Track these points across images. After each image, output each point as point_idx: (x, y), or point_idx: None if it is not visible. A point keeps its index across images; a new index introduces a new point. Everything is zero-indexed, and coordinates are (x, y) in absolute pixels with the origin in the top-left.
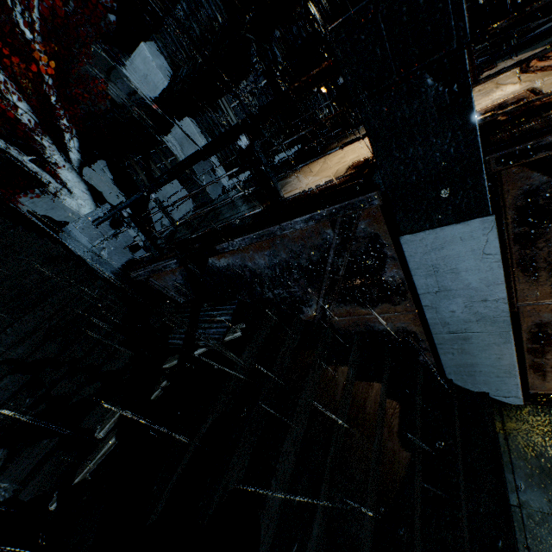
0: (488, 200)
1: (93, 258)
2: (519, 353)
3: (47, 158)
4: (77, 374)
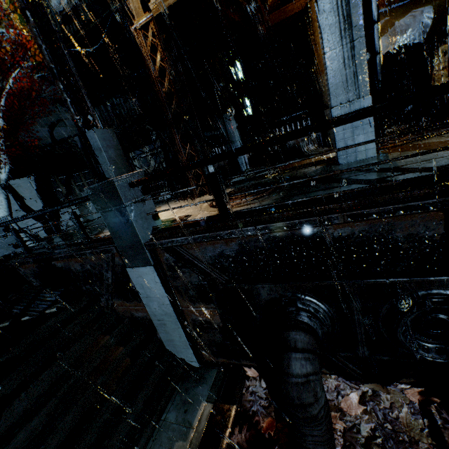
0: (150, 259)
1: None
2: (189, 334)
3: None
4: None
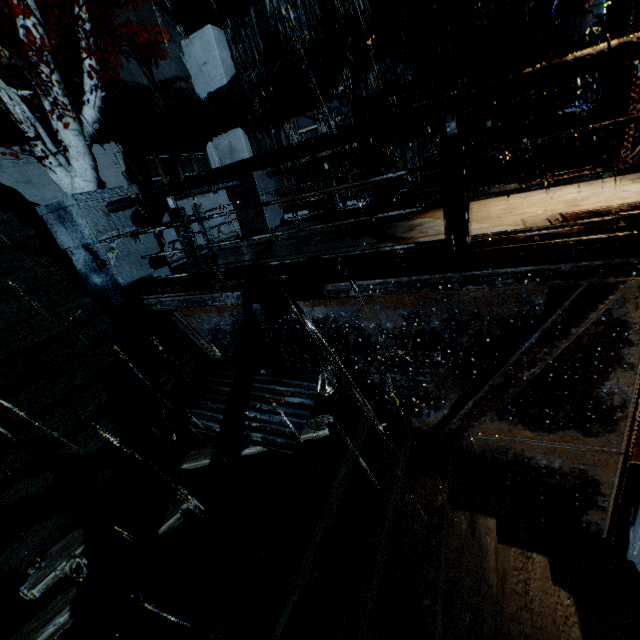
0: None
1: (88, 260)
2: None
3: (46, 105)
4: (10, 452)
